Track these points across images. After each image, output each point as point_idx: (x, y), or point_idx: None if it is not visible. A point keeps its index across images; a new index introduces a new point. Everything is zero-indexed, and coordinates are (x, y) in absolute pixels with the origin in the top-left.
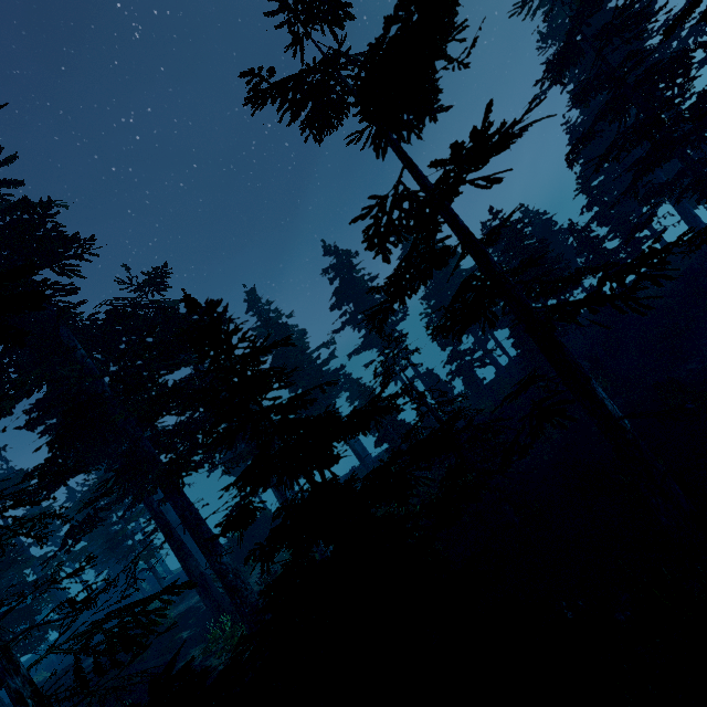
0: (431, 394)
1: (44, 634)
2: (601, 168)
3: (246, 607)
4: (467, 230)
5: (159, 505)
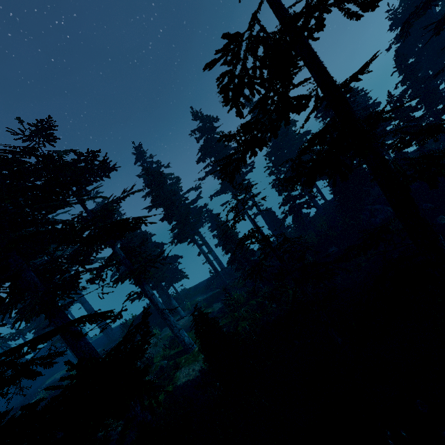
0: (269, 226)
1: None
2: (413, 51)
3: None
4: (328, 72)
5: None
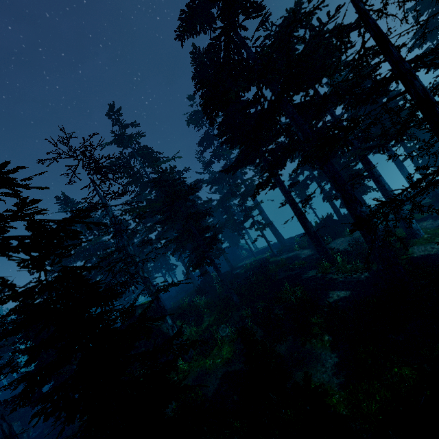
0: None
1: (220, 253)
2: None
3: (379, 242)
4: None
5: (289, 188)
